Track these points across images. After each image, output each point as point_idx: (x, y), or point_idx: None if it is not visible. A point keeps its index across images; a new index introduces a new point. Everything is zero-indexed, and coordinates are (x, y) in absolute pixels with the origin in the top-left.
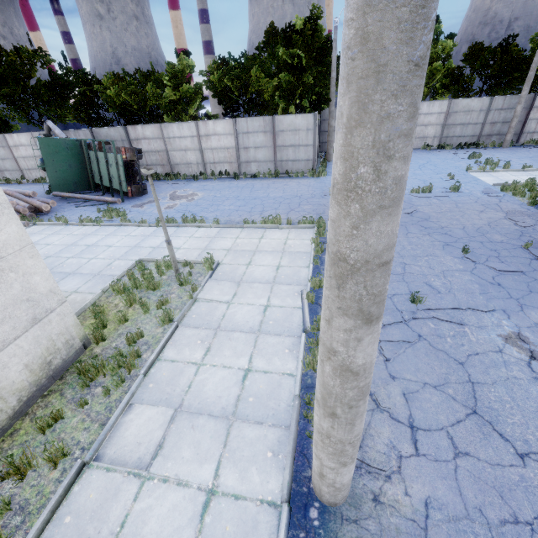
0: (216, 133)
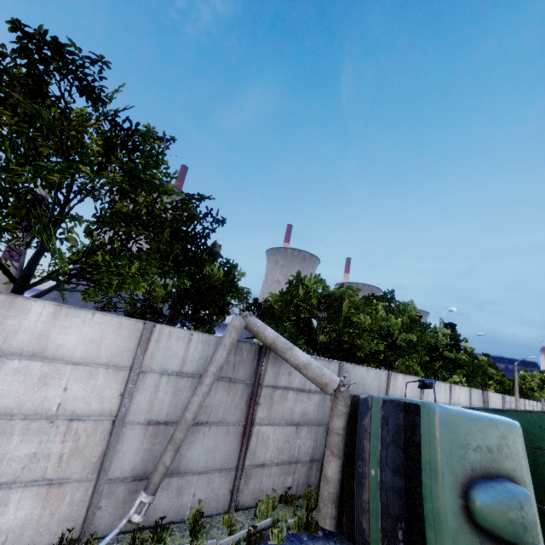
0: (459, 402)
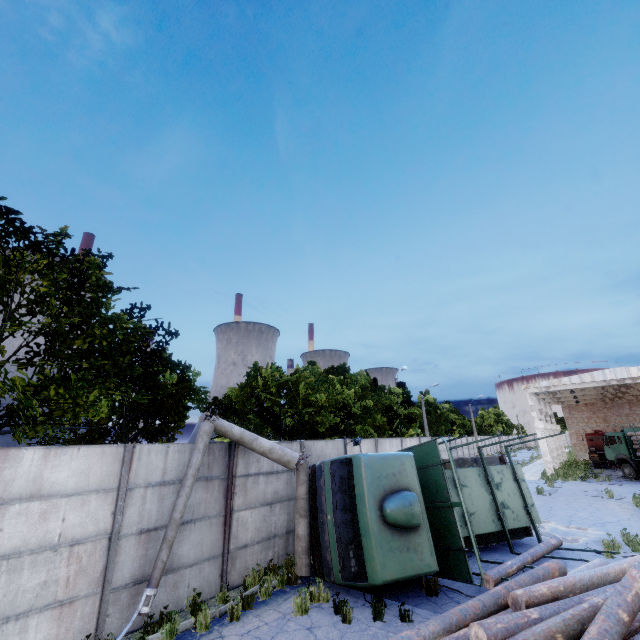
0: None
